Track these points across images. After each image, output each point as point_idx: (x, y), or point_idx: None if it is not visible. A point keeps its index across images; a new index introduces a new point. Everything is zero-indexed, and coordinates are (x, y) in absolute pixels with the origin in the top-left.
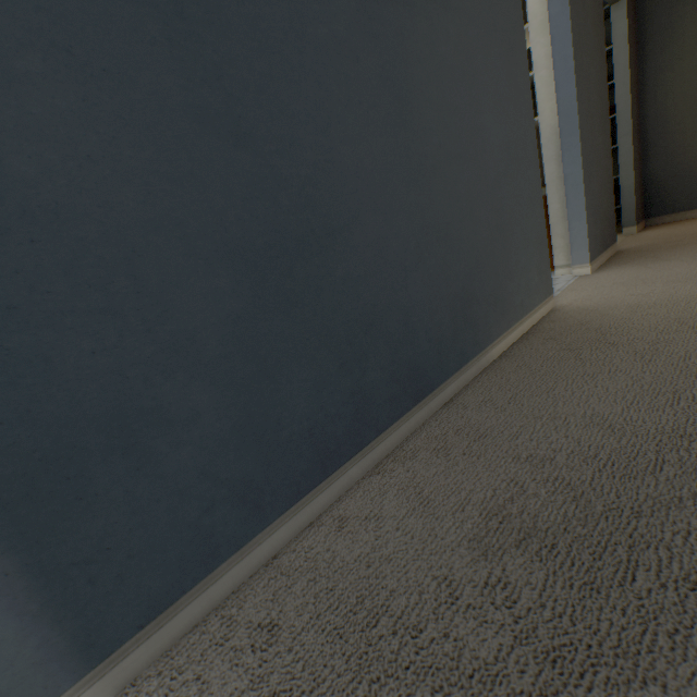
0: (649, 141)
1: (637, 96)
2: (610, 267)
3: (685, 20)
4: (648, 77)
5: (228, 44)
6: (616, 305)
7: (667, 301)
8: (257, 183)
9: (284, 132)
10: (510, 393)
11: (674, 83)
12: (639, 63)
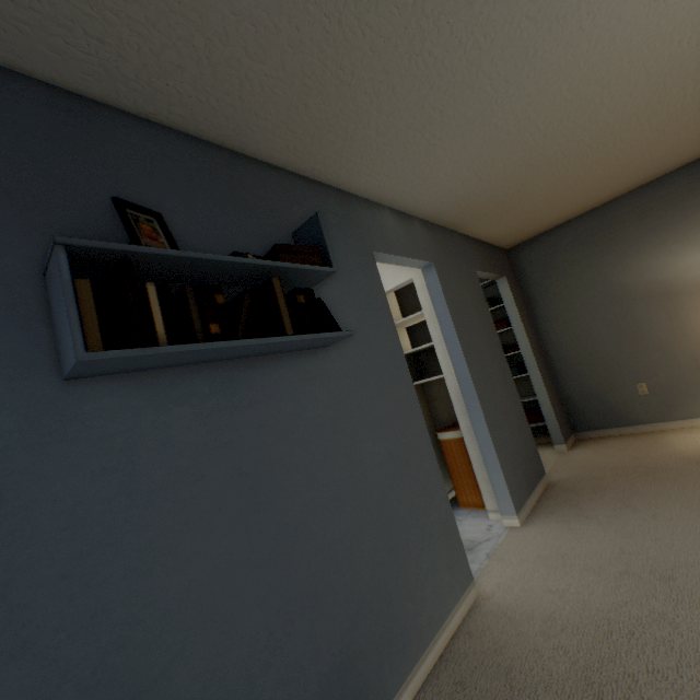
0: (556, 368)
1: (535, 335)
2: (538, 516)
3: (554, 288)
4: (540, 323)
5: (29, 550)
6: (533, 611)
7: (579, 616)
8: (29, 694)
9: (88, 605)
10: None
11: (561, 328)
12: (530, 312)
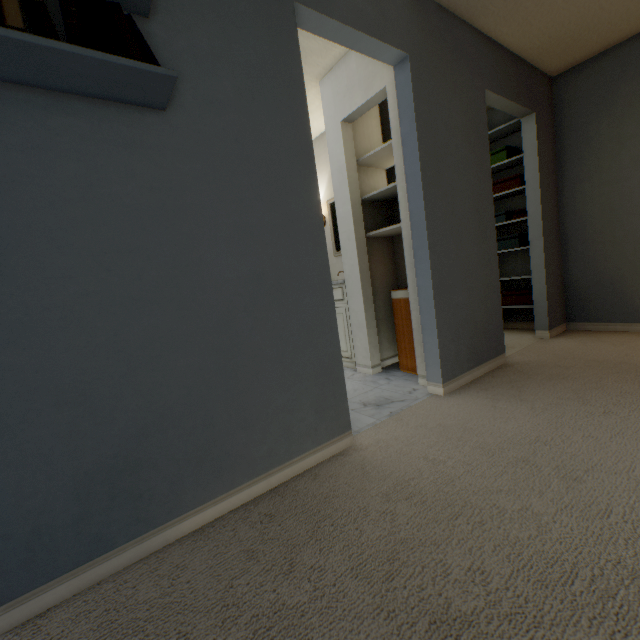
0: (569, 244)
1: (556, 201)
2: (469, 390)
3: (601, 136)
4: (567, 184)
5: None
6: (392, 473)
7: (436, 490)
8: None
9: None
10: (89, 635)
11: (592, 193)
12: (558, 170)
